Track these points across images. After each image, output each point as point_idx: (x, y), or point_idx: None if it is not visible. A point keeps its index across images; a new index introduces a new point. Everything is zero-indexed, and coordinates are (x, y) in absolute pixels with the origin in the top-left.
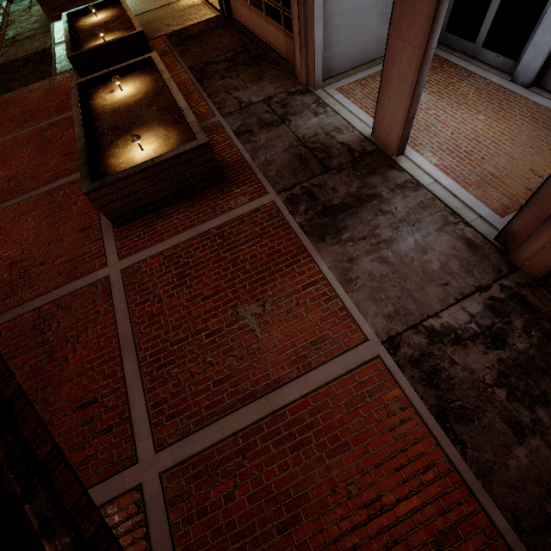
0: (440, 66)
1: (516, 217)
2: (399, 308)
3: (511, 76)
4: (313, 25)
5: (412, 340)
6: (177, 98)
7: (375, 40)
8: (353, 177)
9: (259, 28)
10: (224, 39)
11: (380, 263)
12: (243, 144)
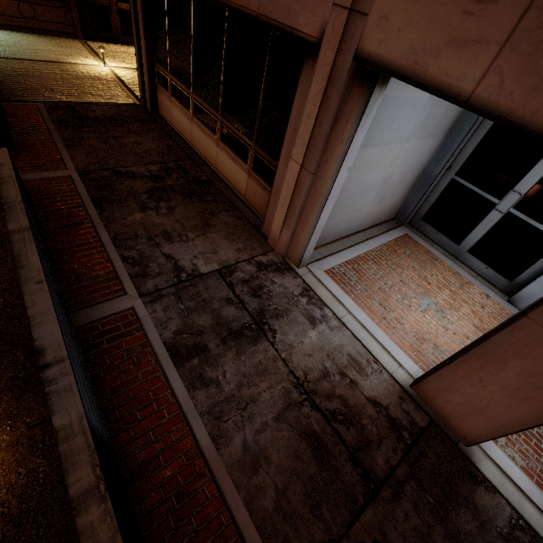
0: (430, 261)
1: None
2: None
3: (503, 293)
4: (323, 203)
5: None
6: (35, 308)
7: (364, 215)
8: (427, 513)
9: (202, 146)
10: (145, 140)
11: None
12: (189, 387)
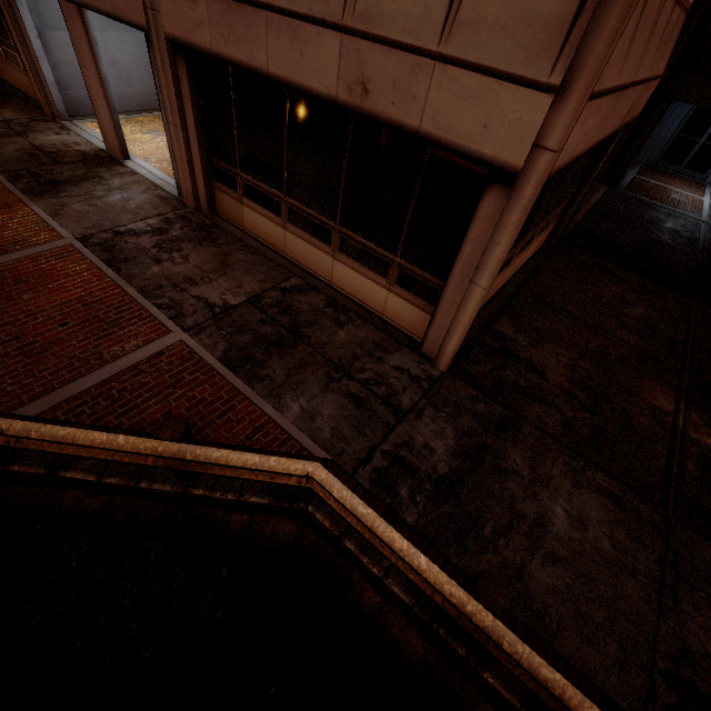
0: None
1: (175, 172)
2: (96, 224)
3: None
4: (39, 63)
5: (101, 236)
6: None
7: (120, 95)
8: (82, 168)
9: (6, 73)
10: None
11: (90, 207)
12: None
